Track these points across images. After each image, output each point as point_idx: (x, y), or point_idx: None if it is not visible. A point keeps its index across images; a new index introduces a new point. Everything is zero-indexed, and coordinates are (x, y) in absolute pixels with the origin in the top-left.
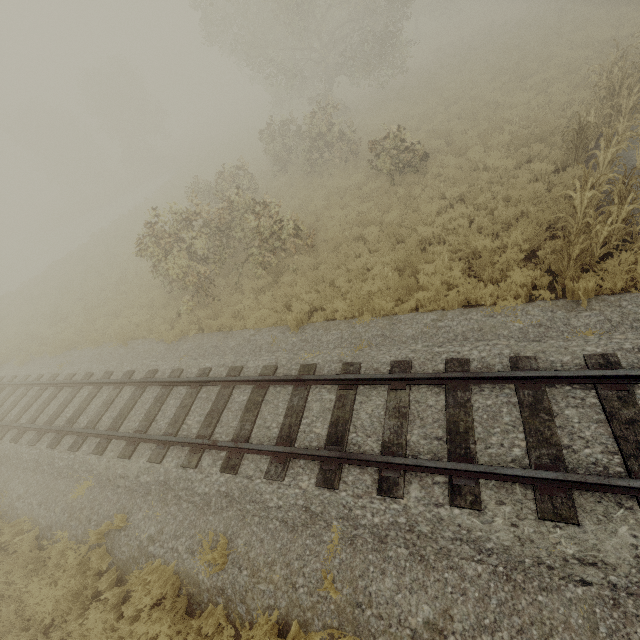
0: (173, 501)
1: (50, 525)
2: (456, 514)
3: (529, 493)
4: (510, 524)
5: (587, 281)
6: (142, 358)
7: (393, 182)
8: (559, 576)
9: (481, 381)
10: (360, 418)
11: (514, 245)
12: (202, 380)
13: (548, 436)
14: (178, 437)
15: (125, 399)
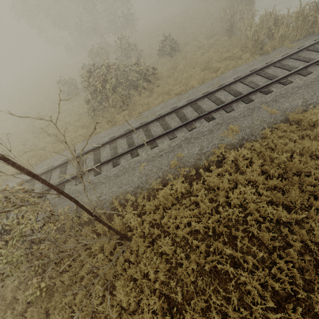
0: (196, 140)
1: (137, 186)
2: (288, 85)
3: (298, 75)
4: (300, 80)
5: (268, 46)
6: (109, 135)
7: (171, 57)
8: (316, 82)
9: (265, 68)
10: (240, 90)
11: (235, 54)
12: (165, 113)
13: (291, 67)
14: (179, 125)
15: (124, 142)
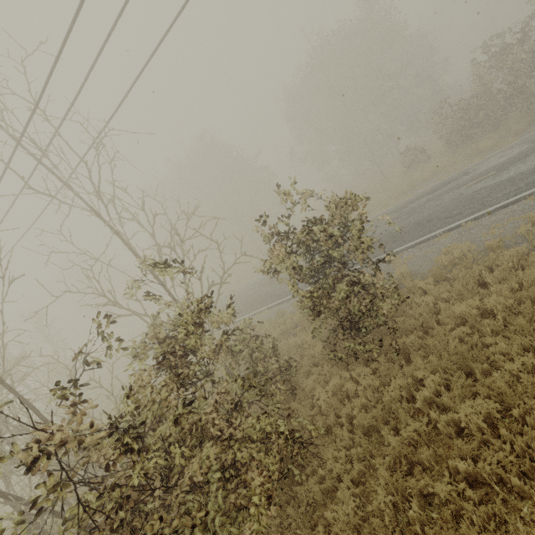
0: None
1: None
2: None
3: None
4: None
5: None
6: None
7: None
8: None
9: None
10: None
11: None
12: None
13: None
14: None
15: None
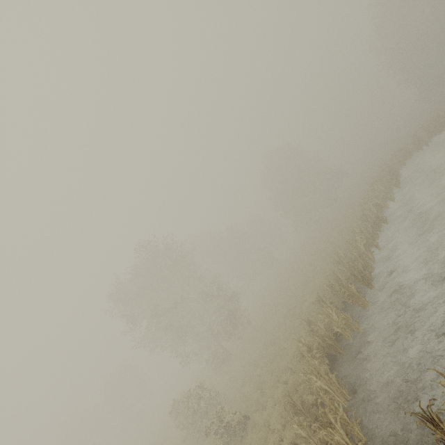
0: None
1: None
2: None
3: None
4: None
5: None
6: None
7: None
8: None
9: None
10: None
11: None
12: None
13: None
14: None
15: None
